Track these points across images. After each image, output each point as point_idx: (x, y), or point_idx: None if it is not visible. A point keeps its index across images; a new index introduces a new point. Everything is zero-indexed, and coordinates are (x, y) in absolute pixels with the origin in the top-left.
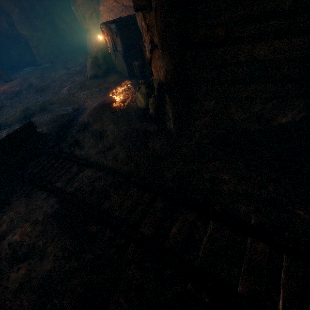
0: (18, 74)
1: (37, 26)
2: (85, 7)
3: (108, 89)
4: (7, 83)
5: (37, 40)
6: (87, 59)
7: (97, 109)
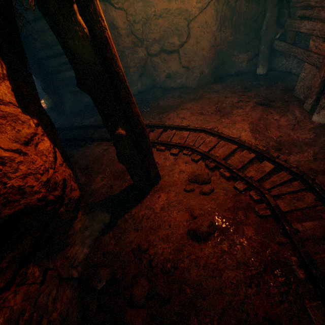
0: None
1: None
2: None
3: None
4: None
5: None
6: None
7: None
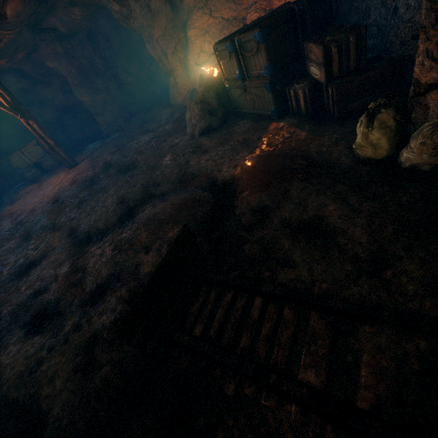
0: (82, 154)
1: (99, 87)
2: (166, 39)
3: (247, 143)
4: (72, 169)
5: (101, 105)
6: (187, 109)
7: (262, 178)
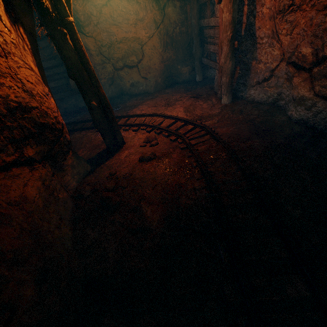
0: None
1: None
2: None
3: None
4: None
5: None
6: None
7: None
